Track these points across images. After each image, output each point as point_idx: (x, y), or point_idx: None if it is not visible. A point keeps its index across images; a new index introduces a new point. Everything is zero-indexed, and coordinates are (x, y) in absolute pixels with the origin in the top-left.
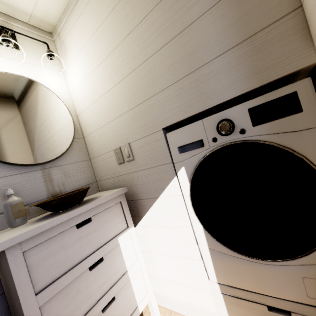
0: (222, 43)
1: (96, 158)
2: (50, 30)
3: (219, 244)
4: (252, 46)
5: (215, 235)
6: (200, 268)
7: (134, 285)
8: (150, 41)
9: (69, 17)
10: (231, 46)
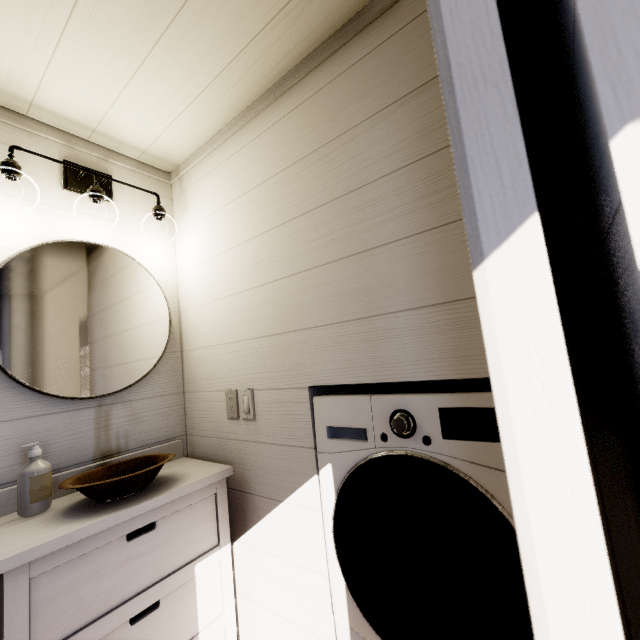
0: (415, 293)
1: (194, 393)
2: (168, 170)
3: (368, 625)
4: (455, 316)
5: (362, 605)
6: None
7: None
8: (313, 247)
9: (203, 161)
10: (427, 303)
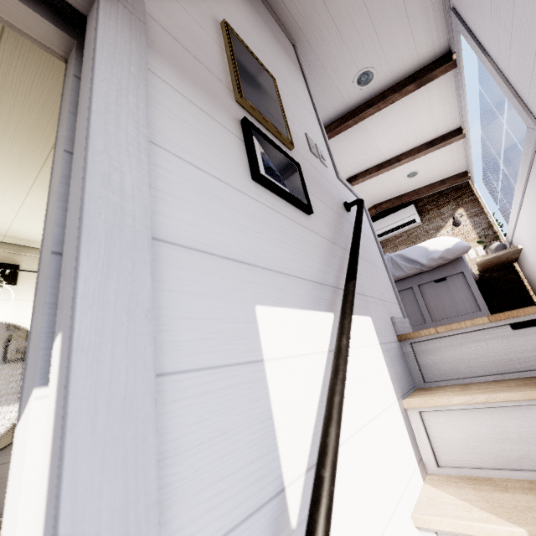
0: None
1: None
2: None
3: None
4: None
5: None
6: None
7: None
8: None
9: None
10: None
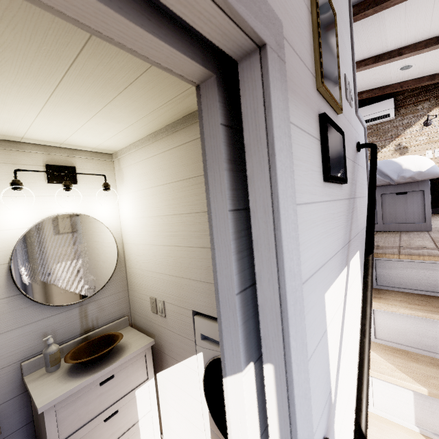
0: None
1: (133, 291)
2: (110, 152)
3: (218, 429)
4: None
5: (215, 420)
6: (202, 438)
7: (142, 433)
8: (194, 235)
9: (131, 154)
10: None
